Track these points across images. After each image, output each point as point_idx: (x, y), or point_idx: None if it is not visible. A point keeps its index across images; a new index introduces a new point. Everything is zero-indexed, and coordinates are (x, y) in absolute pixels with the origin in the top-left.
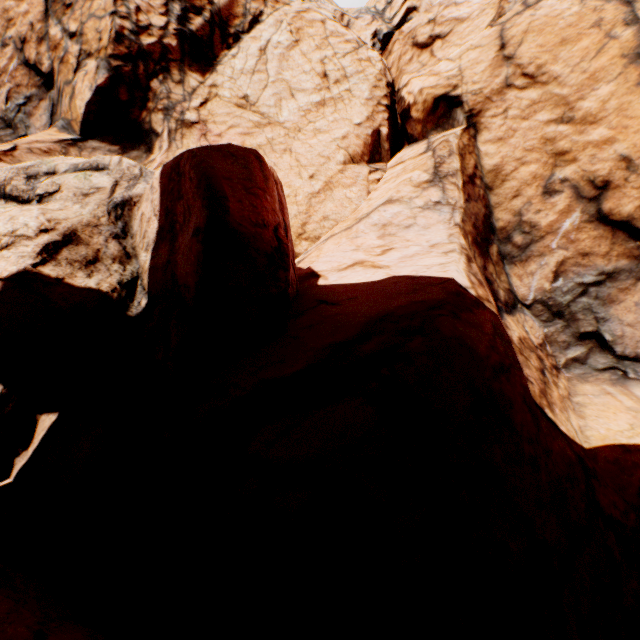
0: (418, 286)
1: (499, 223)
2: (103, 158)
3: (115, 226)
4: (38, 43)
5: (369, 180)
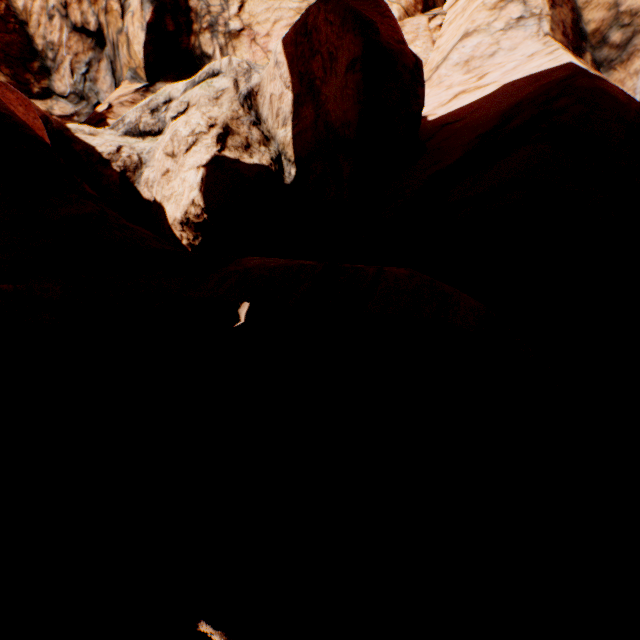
0: (538, 78)
1: (590, 26)
2: (213, 65)
3: (250, 116)
4: (79, 2)
5: (430, 29)
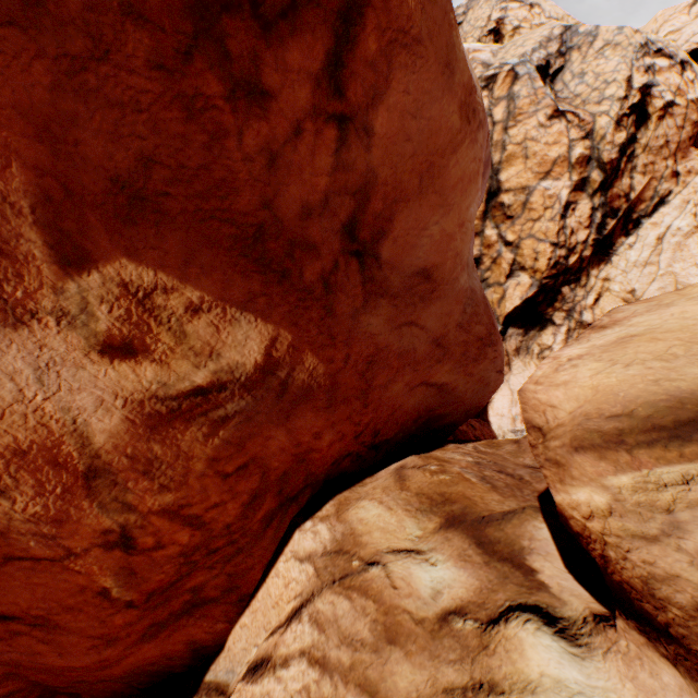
0: None
1: None
2: None
3: None
4: None
5: None
